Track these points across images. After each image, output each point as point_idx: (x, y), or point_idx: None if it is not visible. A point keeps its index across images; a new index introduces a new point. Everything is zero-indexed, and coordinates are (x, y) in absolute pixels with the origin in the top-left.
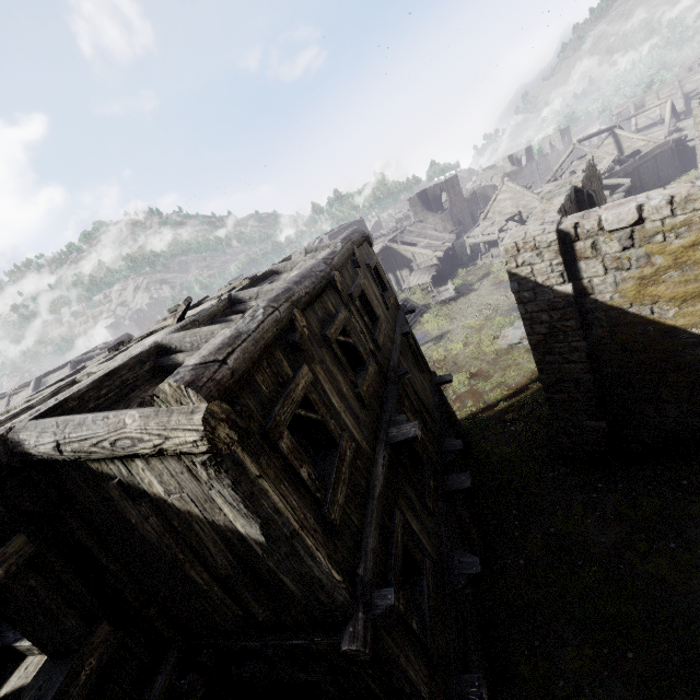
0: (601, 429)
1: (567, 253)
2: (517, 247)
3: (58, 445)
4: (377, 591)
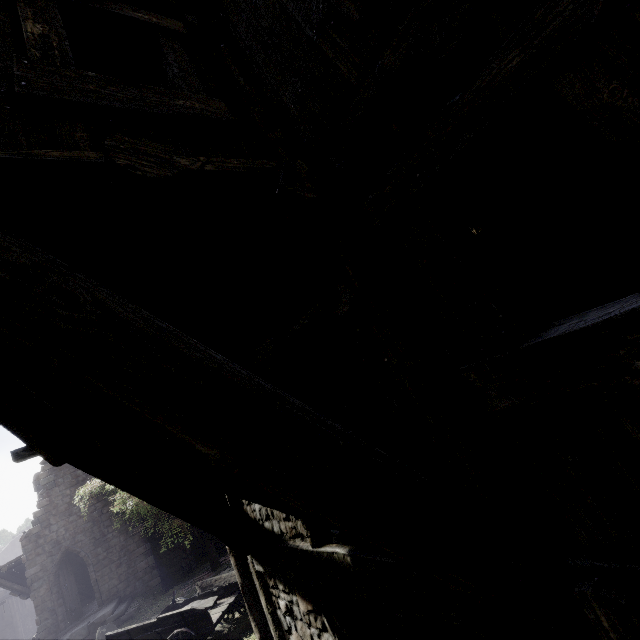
0: None
1: None
2: None
3: None
4: None
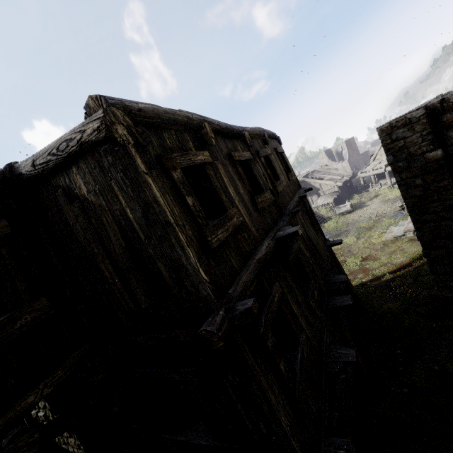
0: None
1: (435, 125)
2: (391, 126)
3: (33, 161)
4: (240, 302)
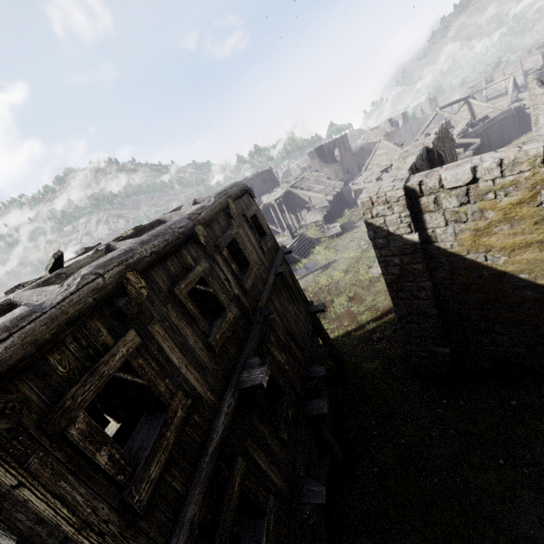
0: (445, 354)
1: (413, 206)
2: (372, 201)
3: None
4: None
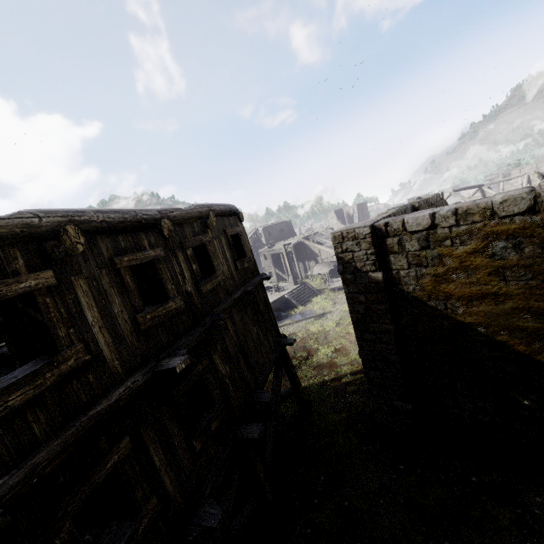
0: (407, 411)
1: (380, 246)
2: (342, 236)
3: None
4: None
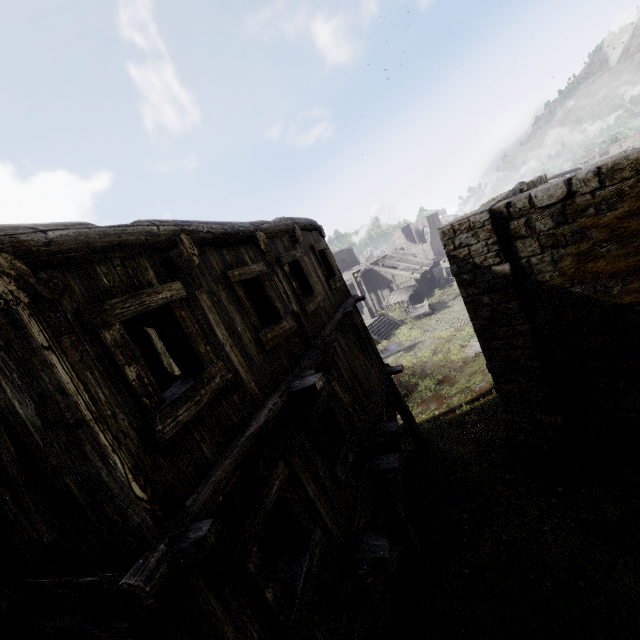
0: (556, 424)
1: (502, 233)
2: (453, 229)
3: None
4: (196, 523)
